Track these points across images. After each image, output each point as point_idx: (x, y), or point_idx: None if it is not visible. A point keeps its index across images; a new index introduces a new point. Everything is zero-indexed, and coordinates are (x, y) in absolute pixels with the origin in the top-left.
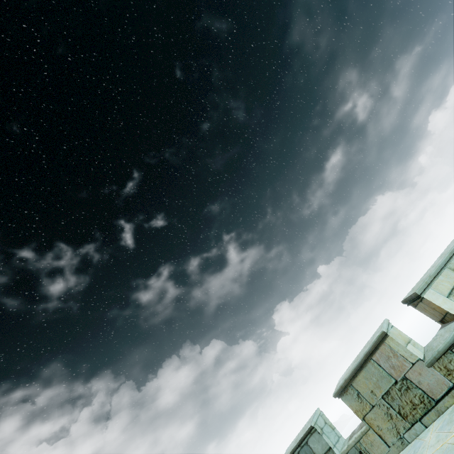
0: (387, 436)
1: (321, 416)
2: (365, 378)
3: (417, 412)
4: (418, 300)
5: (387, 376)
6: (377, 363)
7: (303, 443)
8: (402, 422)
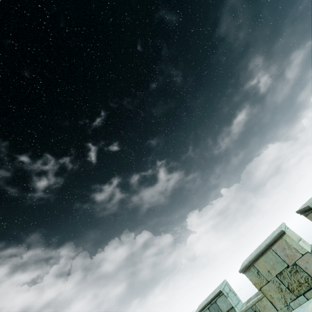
0: (277, 303)
1: (227, 285)
2: (264, 261)
3: (302, 288)
4: (309, 211)
5: (281, 261)
6: (275, 252)
7: (213, 301)
8: (289, 294)
